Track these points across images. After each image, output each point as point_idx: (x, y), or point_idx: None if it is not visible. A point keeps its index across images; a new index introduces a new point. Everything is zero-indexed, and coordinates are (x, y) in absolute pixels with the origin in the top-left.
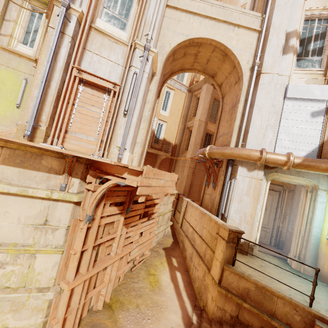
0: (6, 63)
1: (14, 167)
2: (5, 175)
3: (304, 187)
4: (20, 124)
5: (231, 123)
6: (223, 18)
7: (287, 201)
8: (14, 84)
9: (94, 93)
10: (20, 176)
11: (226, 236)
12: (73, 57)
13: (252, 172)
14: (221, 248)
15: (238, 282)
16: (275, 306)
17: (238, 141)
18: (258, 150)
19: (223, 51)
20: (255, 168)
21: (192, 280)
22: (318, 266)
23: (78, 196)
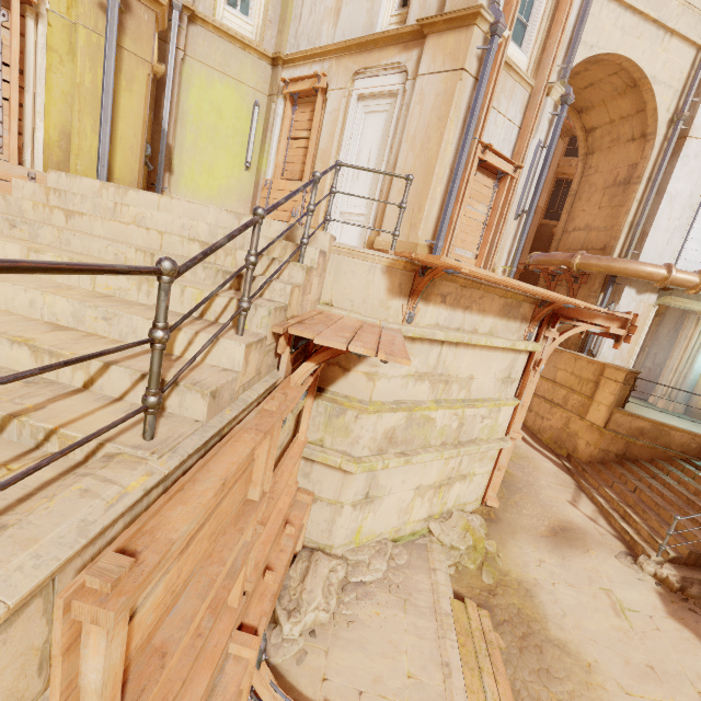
0: (221, 65)
1: (502, 319)
2: (496, 328)
3: (695, 314)
4: (420, 244)
5: (614, 215)
6: (655, 13)
7: (651, 328)
8: (237, 117)
9: (484, 180)
10: (504, 328)
11: (622, 378)
12: (480, 123)
13: (642, 295)
14: (609, 392)
15: (630, 423)
16: (671, 439)
17: (627, 248)
18: (662, 266)
19: (632, 79)
20: (647, 290)
21: (536, 432)
22: (691, 403)
23: (541, 346)
